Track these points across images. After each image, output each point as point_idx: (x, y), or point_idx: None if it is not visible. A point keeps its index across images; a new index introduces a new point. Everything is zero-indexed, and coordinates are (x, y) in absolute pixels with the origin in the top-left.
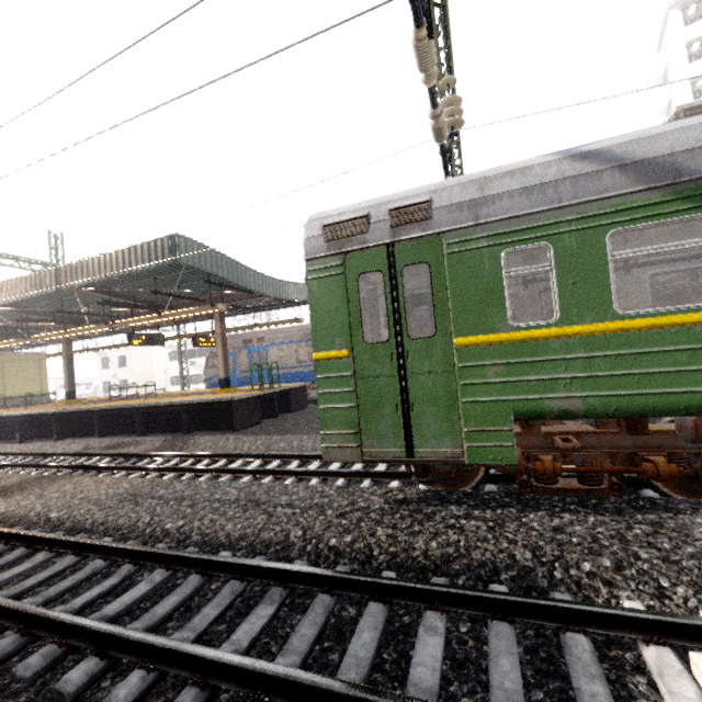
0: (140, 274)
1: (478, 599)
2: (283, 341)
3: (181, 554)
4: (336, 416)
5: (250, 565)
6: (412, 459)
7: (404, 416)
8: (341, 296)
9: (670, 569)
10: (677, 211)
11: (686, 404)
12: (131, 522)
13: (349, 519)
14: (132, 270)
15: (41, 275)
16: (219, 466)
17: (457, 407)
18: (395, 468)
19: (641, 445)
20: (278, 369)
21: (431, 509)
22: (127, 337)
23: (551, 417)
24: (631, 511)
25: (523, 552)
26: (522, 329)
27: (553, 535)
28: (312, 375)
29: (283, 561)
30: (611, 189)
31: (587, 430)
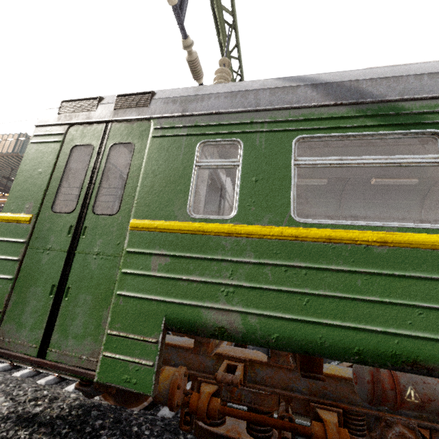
0: (1, 162)
1: None
2: None
3: None
4: None
5: None
6: (44, 360)
7: (55, 300)
8: (50, 162)
9: None
10: (359, 126)
11: (359, 346)
12: None
13: None
14: None
15: None
16: None
17: (112, 300)
18: None
19: (316, 392)
20: None
21: None
22: None
23: (205, 333)
24: None
25: None
26: (198, 220)
27: None
28: None
29: None
30: (303, 101)
31: (263, 359)
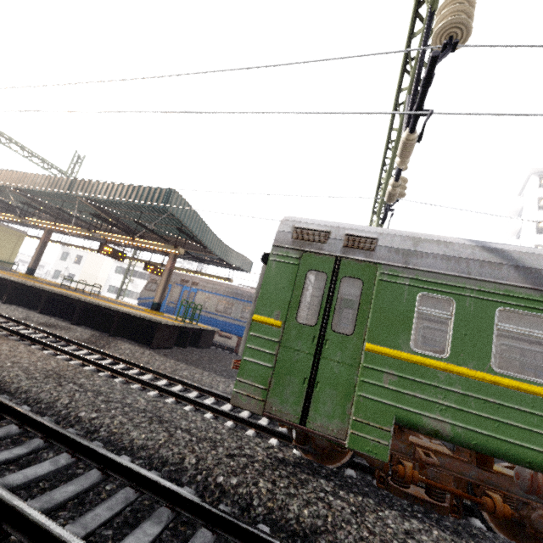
0: (132, 206)
1: None
2: (211, 291)
3: (90, 446)
4: (254, 369)
5: (149, 478)
6: (304, 427)
7: (308, 389)
8: (290, 280)
9: None
10: None
11: (530, 459)
12: (51, 399)
13: (236, 462)
14: (130, 201)
15: (59, 179)
16: (132, 374)
17: (353, 397)
18: (273, 427)
19: (483, 479)
20: (201, 310)
21: (305, 476)
22: (100, 245)
23: (423, 432)
24: (467, 536)
25: None
26: (419, 354)
27: (405, 538)
28: (223, 324)
29: (174, 482)
30: (506, 279)
31: (443, 451)
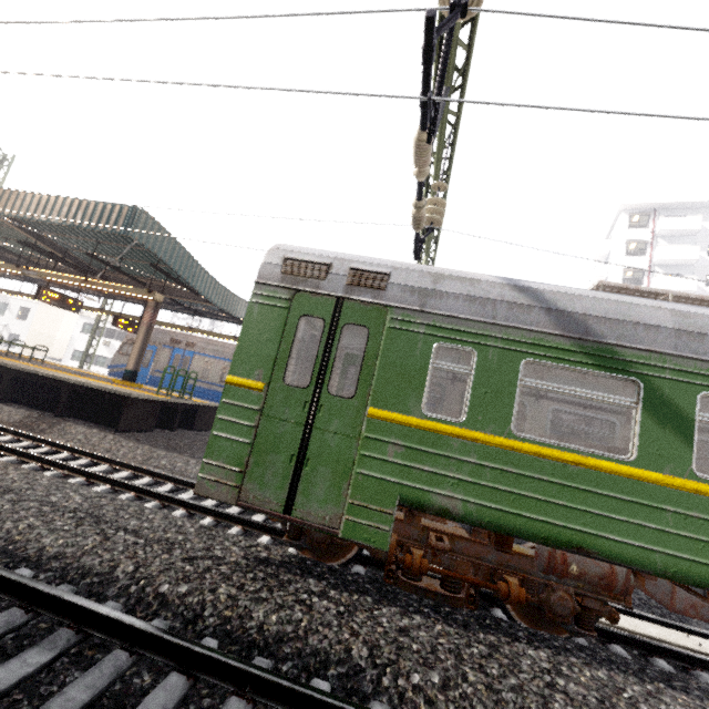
0: (83, 231)
1: (294, 693)
2: (214, 354)
3: None
4: (226, 447)
5: (48, 593)
6: (289, 516)
7: (296, 469)
8: (278, 329)
9: (490, 698)
10: (579, 362)
11: (546, 533)
12: None
13: (196, 566)
14: (74, 223)
15: None
16: (78, 465)
17: (350, 476)
18: (273, 523)
19: (502, 563)
20: (196, 380)
21: (289, 577)
22: (37, 289)
23: (432, 512)
24: (476, 628)
25: (361, 648)
26: (431, 419)
27: (397, 636)
28: None
29: (94, 597)
30: (535, 324)
31: (461, 534)
